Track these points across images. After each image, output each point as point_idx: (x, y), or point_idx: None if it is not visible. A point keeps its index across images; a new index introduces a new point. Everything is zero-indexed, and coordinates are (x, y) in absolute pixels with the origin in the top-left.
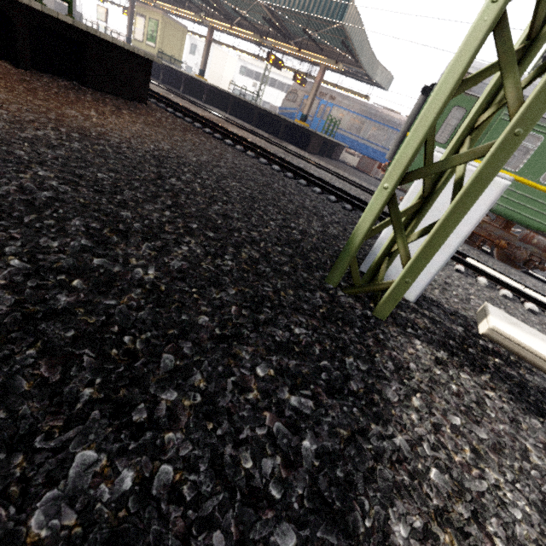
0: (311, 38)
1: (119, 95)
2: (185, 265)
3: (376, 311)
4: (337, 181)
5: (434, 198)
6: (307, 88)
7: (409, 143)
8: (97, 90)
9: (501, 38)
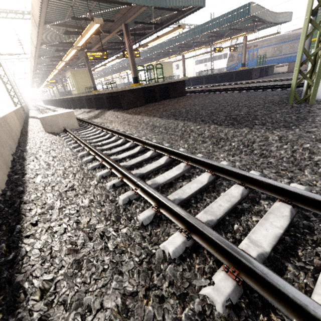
0: (234, 29)
1: (178, 96)
2: (247, 111)
3: (309, 103)
4: (277, 82)
5: (316, 64)
6: (238, 50)
7: (298, 56)
8: (173, 98)
9: (312, 23)
